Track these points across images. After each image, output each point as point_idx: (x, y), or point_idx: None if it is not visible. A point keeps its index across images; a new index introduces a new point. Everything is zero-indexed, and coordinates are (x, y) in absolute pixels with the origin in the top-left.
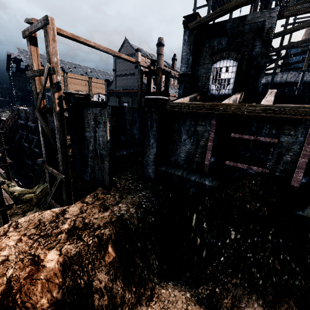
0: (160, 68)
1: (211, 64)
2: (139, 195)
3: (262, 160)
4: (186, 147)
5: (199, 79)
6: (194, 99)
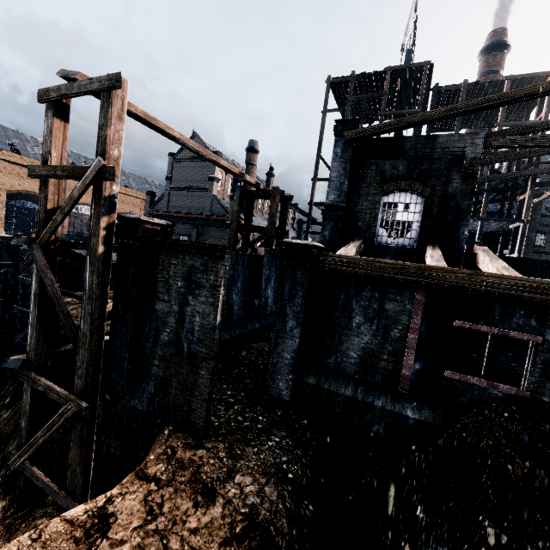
0: (278, 188)
1: (381, 196)
2: (269, 446)
3: (515, 371)
4: (362, 338)
5: (358, 217)
6: (359, 249)
